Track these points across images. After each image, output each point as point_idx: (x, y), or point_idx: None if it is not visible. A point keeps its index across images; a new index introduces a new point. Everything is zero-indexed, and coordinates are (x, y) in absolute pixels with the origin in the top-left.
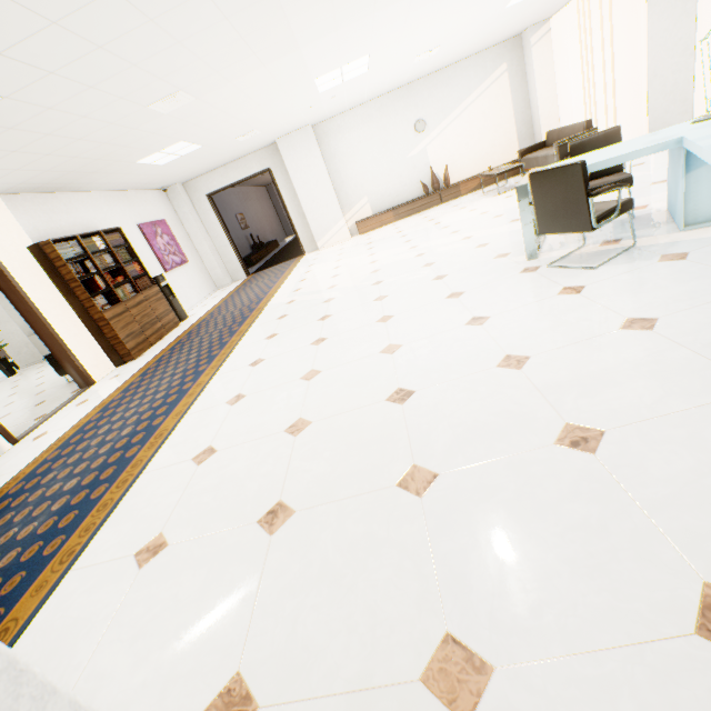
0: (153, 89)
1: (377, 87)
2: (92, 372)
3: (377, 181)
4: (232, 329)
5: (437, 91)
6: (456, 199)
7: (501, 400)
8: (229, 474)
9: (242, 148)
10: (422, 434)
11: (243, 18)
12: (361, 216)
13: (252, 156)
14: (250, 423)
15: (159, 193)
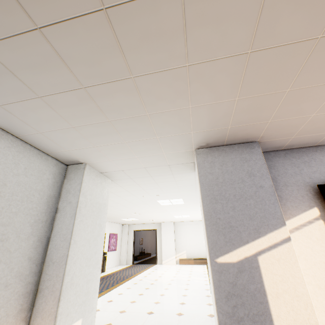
0: (134, 211)
1: (195, 219)
2: None
3: (190, 246)
4: (118, 281)
5: None
6: None
7: (169, 319)
8: (101, 315)
9: (150, 221)
10: (148, 320)
11: (156, 208)
12: (182, 256)
13: (153, 223)
14: (111, 307)
15: (121, 225)
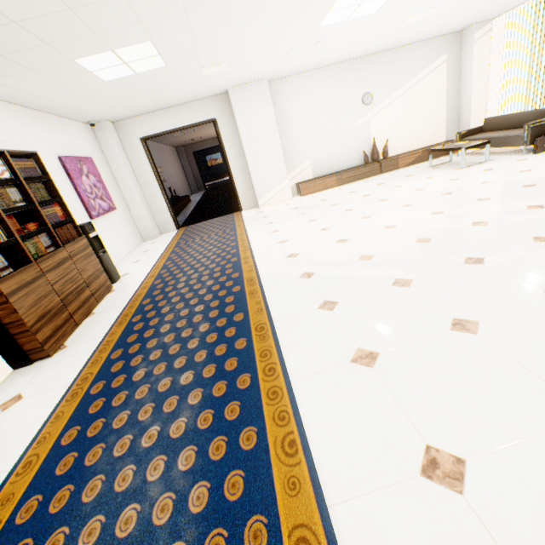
0: None
1: (348, 47)
2: None
3: (321, 146)
4: (232, 317)
5: (386, 69)
6: (394, 171)
7: None
8: None
9: (196, 88)
10: None
11: None
12: (302, 178)
13: (198, 103)
14: None
15: (85, 127)
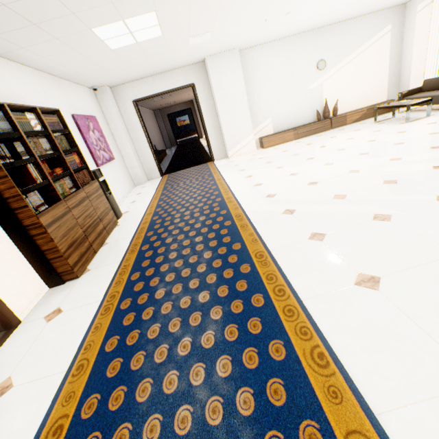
0: None
1: (310, 19)
2: (15, 305)
3: (280, 106)
4: (230, 246)
5: (338, 38)
6: (342, 126)
7: None
8: None
9: (180, 57)
10: None
11: None
12: (264, 133)
13: (179, 70)
14: None
15: (89, 91)
